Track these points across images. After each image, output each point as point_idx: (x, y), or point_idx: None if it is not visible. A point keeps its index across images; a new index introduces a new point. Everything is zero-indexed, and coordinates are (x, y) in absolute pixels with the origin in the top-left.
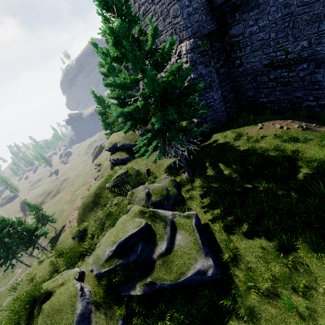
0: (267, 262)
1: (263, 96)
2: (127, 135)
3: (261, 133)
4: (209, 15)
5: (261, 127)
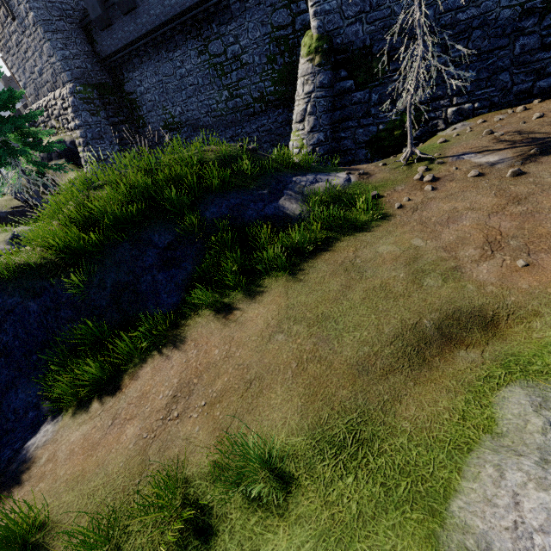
0: None
1: None
2: None
3: None
4: (98, 66)
5: None
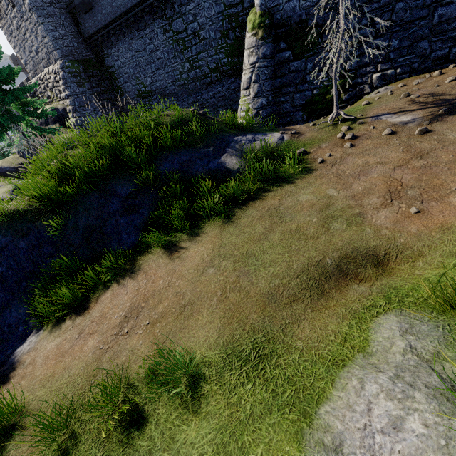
0: None
1: None
2: (8, 158)
3: None
4: (83, 44)
5: None
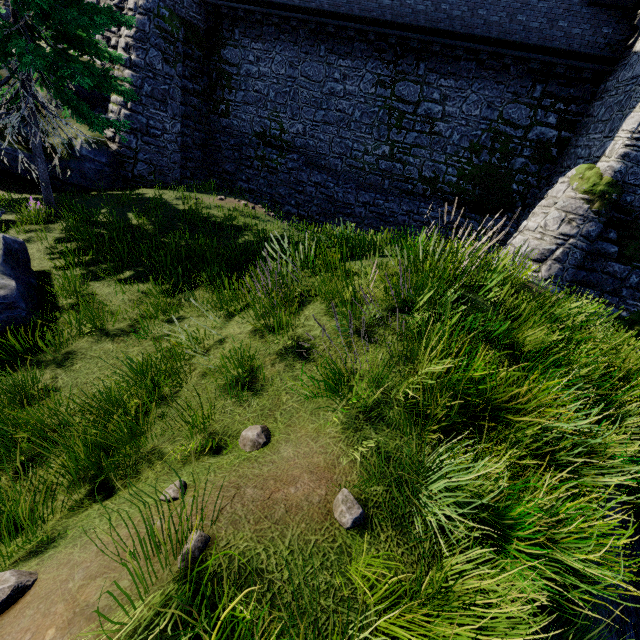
0: (139, 304)
1: (245, 178)
2: None
3: (220, 203)
4: None
5: (222, 198)
